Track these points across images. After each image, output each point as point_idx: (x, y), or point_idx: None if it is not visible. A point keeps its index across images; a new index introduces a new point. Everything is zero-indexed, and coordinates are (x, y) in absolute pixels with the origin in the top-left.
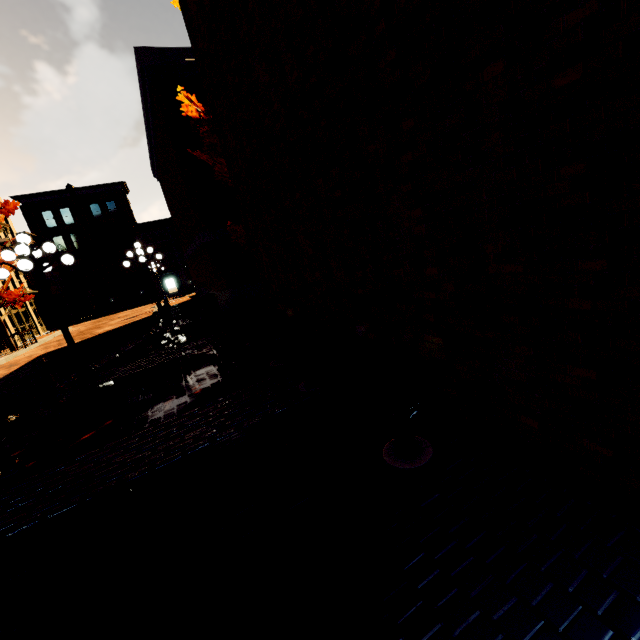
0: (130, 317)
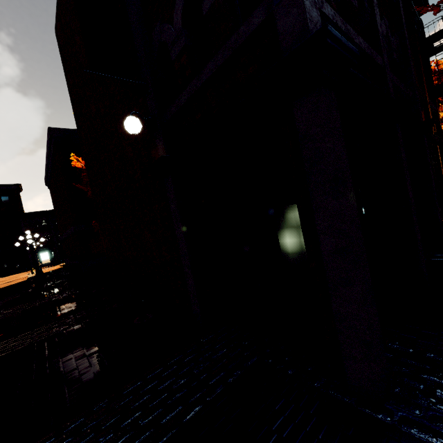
0: (6, 282)
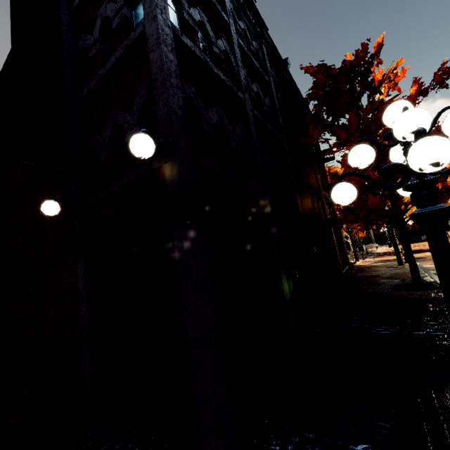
0: None
